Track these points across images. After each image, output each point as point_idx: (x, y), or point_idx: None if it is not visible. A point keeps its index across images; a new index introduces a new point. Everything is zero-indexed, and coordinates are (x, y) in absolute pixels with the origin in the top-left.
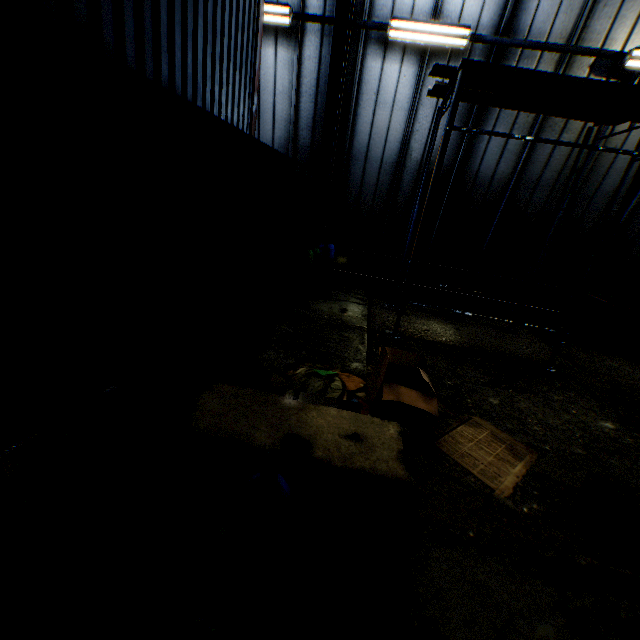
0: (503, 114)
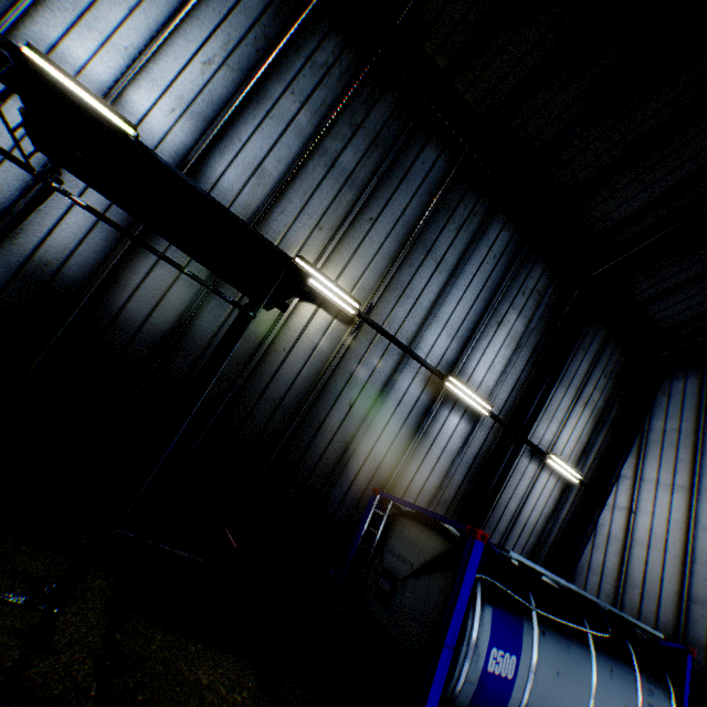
0: (172, 254)
